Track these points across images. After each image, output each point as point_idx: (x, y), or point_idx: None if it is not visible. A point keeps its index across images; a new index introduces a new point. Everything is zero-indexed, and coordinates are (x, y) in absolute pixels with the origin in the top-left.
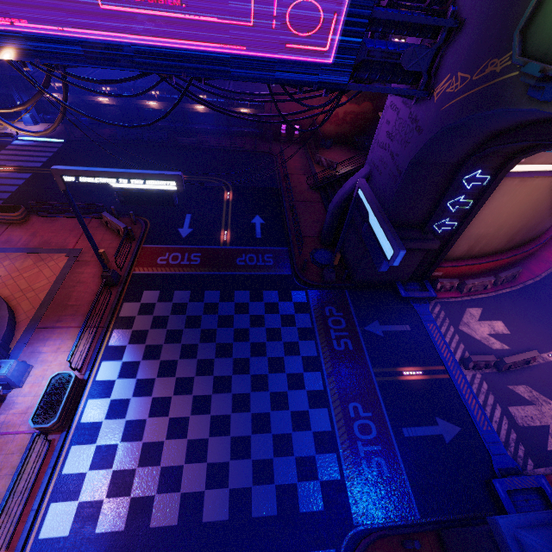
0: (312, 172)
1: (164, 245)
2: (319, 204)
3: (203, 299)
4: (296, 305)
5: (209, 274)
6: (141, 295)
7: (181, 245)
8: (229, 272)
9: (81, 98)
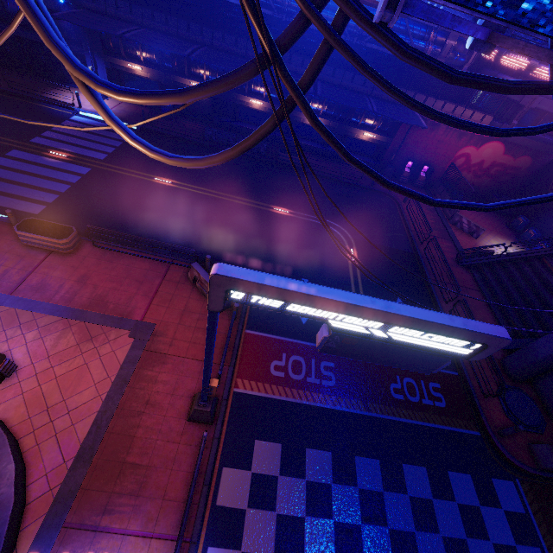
0: (452, 237)
1: (277, 335)
2: (477, 294)
3: (356, 479)
4: (511, 520)
5: (354, 414)
6: (250, 450)
7: (302, 339)
8: (385, 415)
9: (169, 78)
